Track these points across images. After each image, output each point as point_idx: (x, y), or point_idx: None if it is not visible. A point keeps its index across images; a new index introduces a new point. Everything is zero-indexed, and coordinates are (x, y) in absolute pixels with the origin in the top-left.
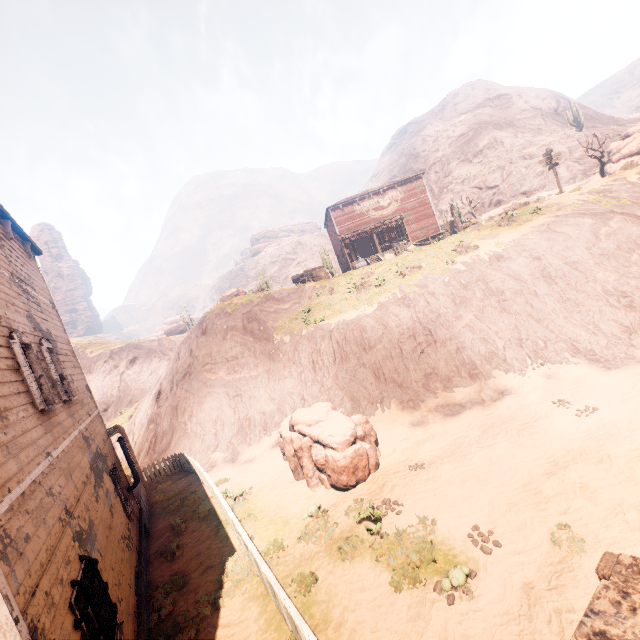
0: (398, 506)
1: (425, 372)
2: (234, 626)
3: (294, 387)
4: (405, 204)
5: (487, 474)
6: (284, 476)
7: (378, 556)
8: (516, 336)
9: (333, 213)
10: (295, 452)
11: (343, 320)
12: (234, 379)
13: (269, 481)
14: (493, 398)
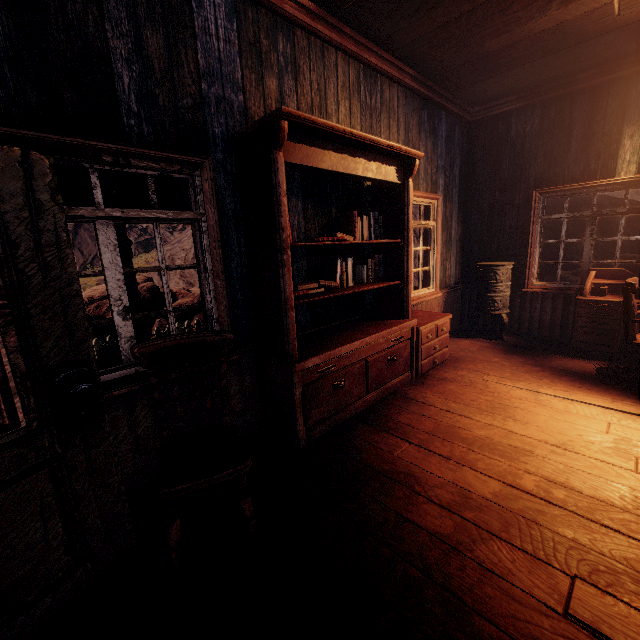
0: None
1: None
2: None
3: None
4: None
5: None
6: None
7: None
8: None
9: None
10: None
11: None
12: None
13: None
14: None
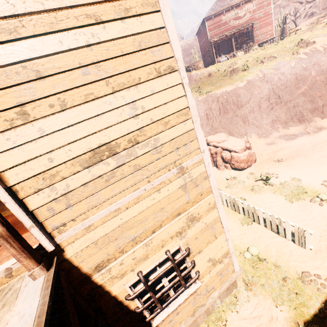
0: (275, 175)
1: (272, 119)
2: None
3: None
4: (255, 15)
5: (323, 162)
6: None
7: (273, 192)
8: None
9: (207, 22)
10: (211, 155)
11: (225, 91)
12: None
13: None
14: (315, 131)
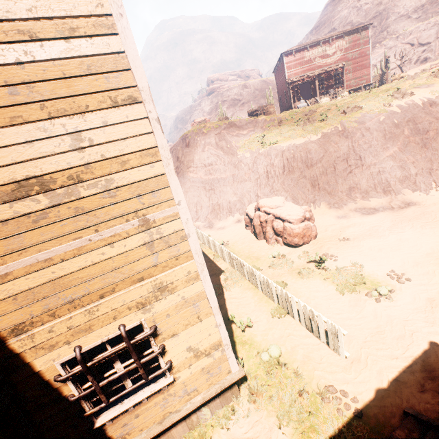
0: (334, 257)
1: (349, 186)
2: (239, 299)
3: (251, 187)
4: (347, 54)
5: (398, 247)
6: (249, 237)
7: (325, 278)
8: (428, 166)
9: (286, 58)
10: (261, 223)
11: (293, 144)
12: (209, 179)
13: (239, 239)
14: (401, 207)
